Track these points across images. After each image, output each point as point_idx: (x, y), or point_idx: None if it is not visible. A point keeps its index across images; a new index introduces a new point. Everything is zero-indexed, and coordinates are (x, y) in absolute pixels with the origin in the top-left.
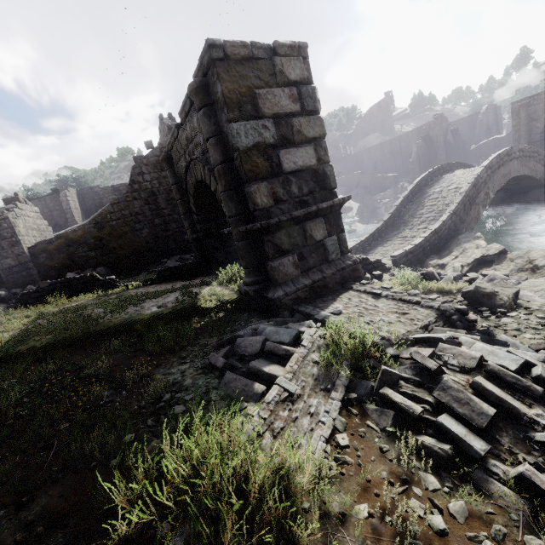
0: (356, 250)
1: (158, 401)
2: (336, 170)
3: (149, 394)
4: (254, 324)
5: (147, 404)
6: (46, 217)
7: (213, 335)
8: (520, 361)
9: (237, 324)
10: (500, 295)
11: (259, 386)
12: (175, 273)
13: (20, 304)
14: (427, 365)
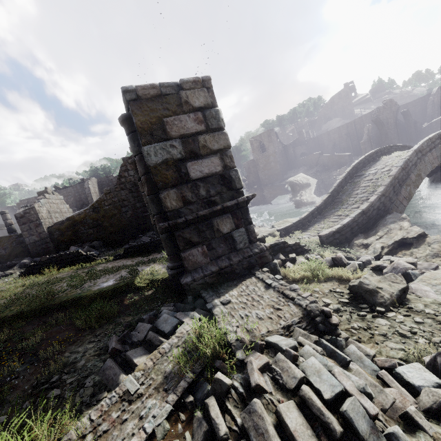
0: (296, 227)
1: (49, 381)
2: (300, 151)
3: (45, 373)
4: (166, 305)
5: (39, 383)
6: (76, 199)
7: (131, 314)
8: (337, 389)
9: (155, 303)
10: (383, 291)
11: (122, 377)
12: (138, 250)
13: (28, 273)
14: (250, 380)
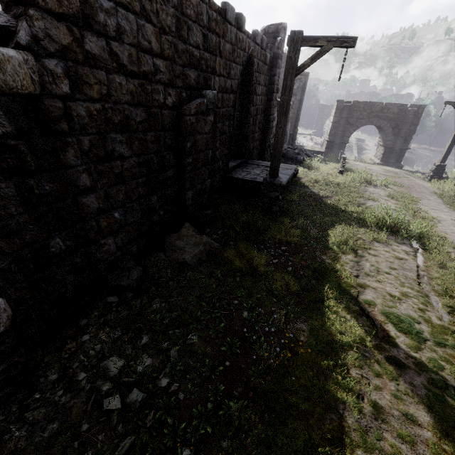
0: None
1: None
2: None
3: None
4: None
5: None
6: None
7: None
8: None
9: None
10: None
11: None
12: None
13: None
14: None
